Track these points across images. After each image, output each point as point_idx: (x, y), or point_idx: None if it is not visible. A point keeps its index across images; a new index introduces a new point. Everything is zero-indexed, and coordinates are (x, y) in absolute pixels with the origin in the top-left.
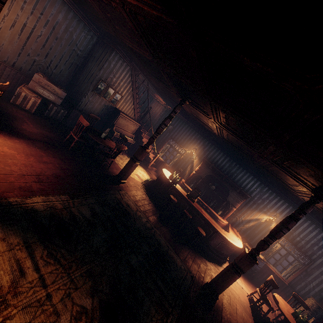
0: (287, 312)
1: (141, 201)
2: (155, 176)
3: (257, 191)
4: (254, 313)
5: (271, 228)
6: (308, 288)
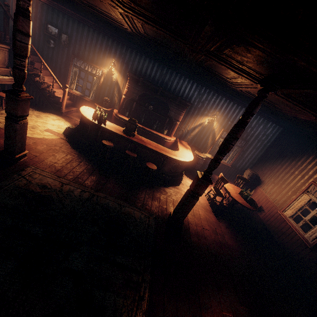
0: (236, 194)
1: (65, 166)
2: (79, 118)
3: (196, 95)
4: (213, 206)
5: (213, 127)
6: (245, 162)
